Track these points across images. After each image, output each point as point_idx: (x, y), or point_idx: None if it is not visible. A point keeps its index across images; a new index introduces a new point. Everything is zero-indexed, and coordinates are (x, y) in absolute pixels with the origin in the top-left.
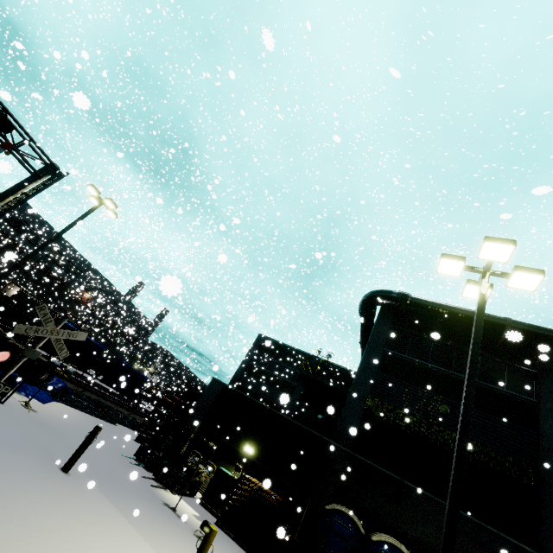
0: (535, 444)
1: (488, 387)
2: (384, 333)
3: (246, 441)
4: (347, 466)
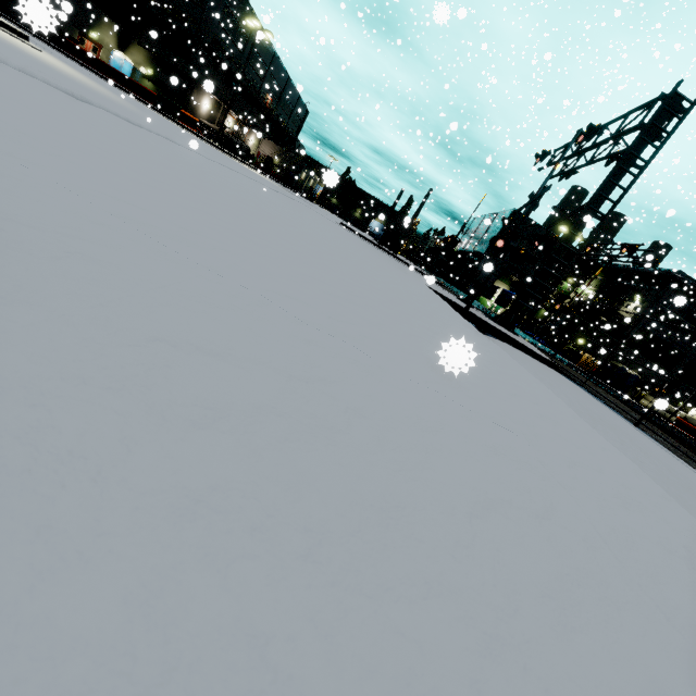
0: (691, 347)
1: (691, 327)
2: (664, 297)
3: (578, 338)
4: (619, 349)
